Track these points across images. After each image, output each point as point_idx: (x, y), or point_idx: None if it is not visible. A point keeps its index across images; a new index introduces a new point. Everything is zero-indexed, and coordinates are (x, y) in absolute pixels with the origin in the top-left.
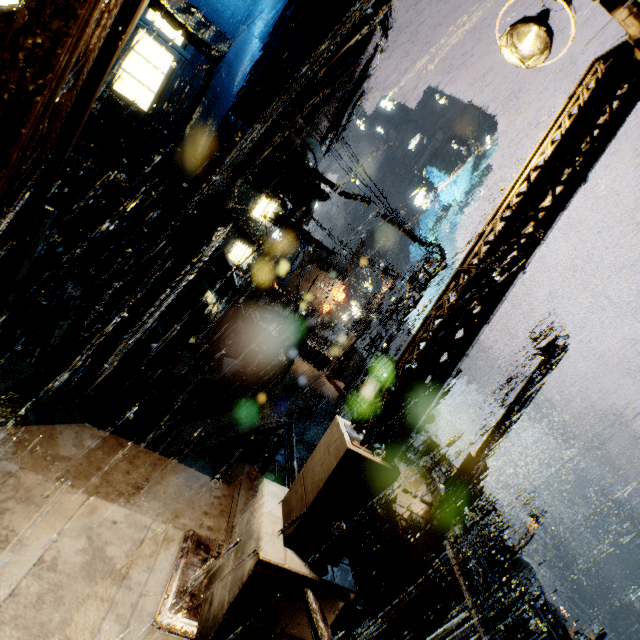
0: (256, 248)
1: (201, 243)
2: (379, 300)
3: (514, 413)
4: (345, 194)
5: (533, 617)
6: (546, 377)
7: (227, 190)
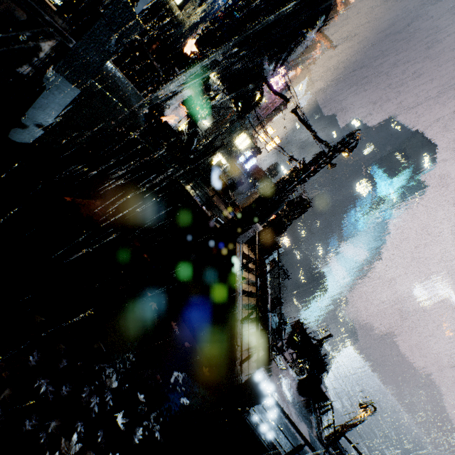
0: (229, 162)
1: (181, 82)
2: (282, 178)
3: (308, 168)
4: (274, 91)
5: (310, 414)
6: (336, 151)
7: (215, 93)
